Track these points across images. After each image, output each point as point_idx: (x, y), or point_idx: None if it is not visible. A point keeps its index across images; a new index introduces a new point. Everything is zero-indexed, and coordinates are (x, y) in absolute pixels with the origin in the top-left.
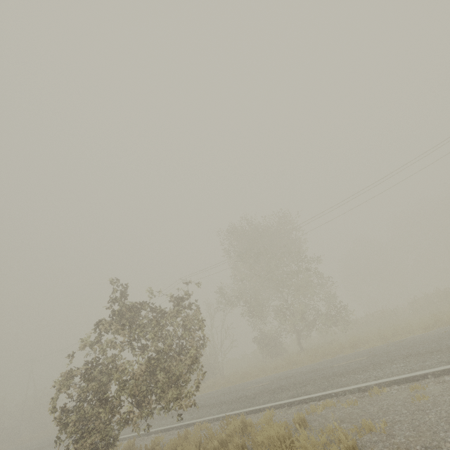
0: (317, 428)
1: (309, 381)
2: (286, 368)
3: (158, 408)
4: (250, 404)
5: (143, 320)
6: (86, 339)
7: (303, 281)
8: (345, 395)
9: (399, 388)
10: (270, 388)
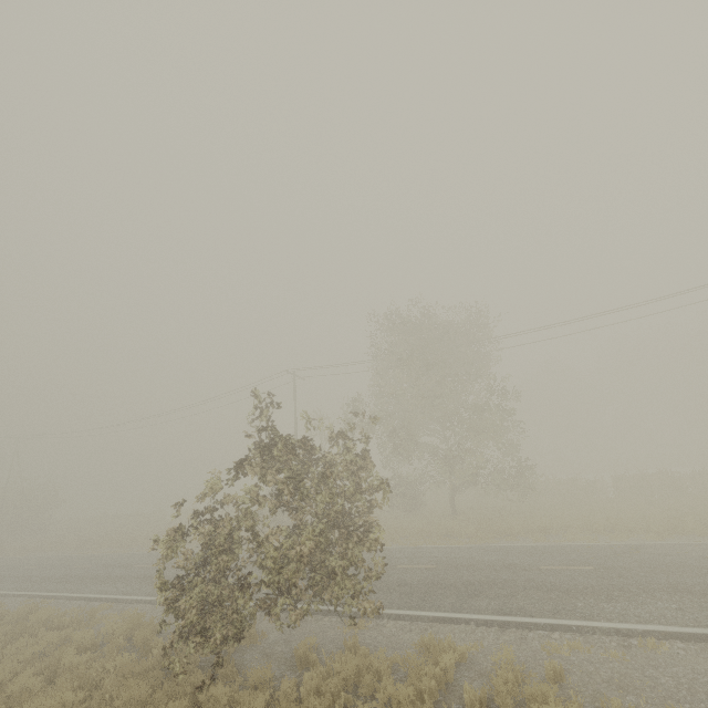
0: (584, 690)
1: (515, 588)
2: (439, 539)
3: (316, 602)
4: (429, 605)
5: (297, 466)
6: (213, 483)
7: (489, 423)
8: (595, 634)
9: (687, 649)
10: (447, 581)
